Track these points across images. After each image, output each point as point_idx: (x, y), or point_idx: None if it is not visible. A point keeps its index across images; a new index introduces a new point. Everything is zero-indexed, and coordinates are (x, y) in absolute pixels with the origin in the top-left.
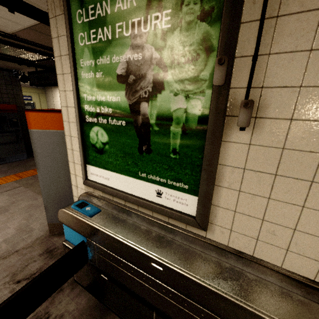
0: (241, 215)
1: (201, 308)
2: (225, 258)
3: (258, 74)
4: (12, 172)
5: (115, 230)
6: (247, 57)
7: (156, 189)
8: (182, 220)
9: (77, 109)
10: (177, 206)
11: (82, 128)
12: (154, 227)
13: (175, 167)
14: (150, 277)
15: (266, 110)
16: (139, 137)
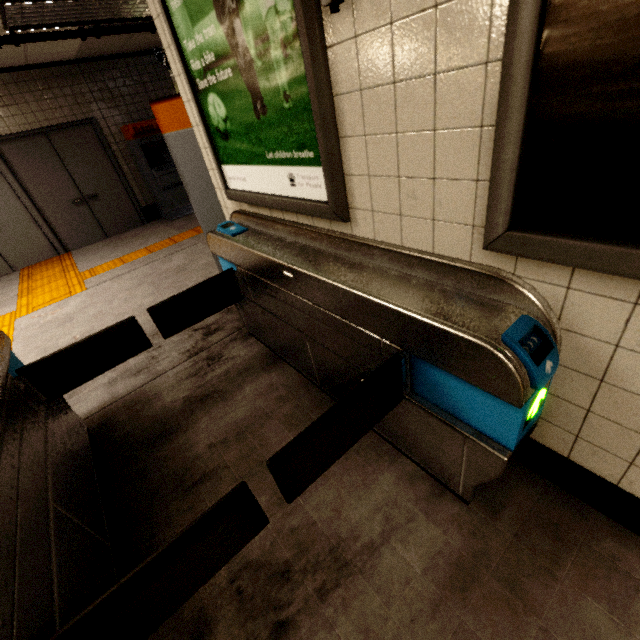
0: (376, 180)
1: (332, 316)
2: (371, 258)
3: None
4: (189, 227)
5: (254, 245)
6: None
7: (287, 174)
8: (318, 213)
9: (184, 72)
10: (312, 192)
11: (200, 105)
12: (300, 238)
13: (293, 126)
14: (289, 293)
15: None
16: (249, 90)
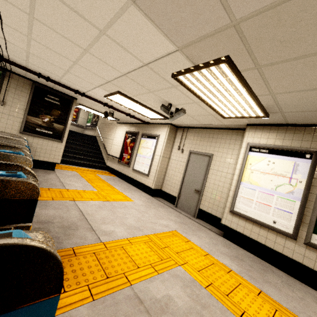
0: (1, 123)
1: None
2: None
3: (5, 98)
4: None
5: None
6: (3, 94)
7: None
8: None
9: None
10: None
11: None
12: None
13: None
14: None
15: (7, 104)
16: None
